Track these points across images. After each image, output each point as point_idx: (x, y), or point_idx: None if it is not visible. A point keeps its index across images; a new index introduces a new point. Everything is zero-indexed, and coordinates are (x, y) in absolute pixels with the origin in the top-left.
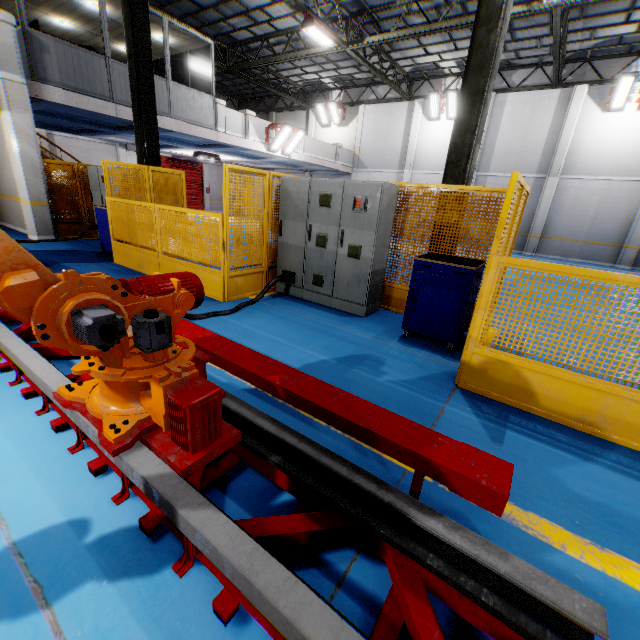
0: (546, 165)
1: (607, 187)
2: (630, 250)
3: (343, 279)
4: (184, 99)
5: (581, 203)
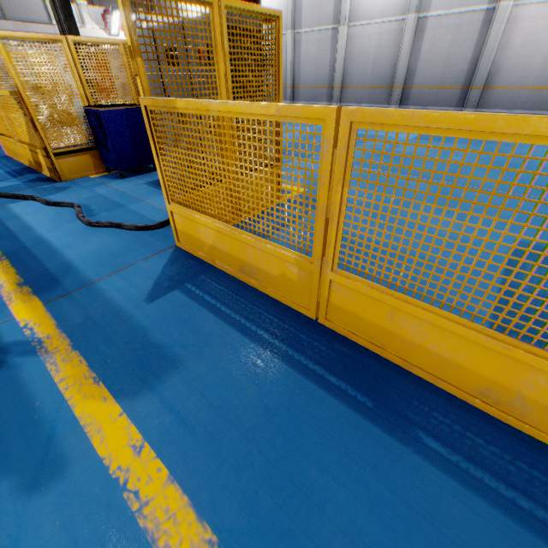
0: (338, 15)
1: (380, 31)
2: (397, 90)
3: None
4: (14, 3)
5: (364, 50)
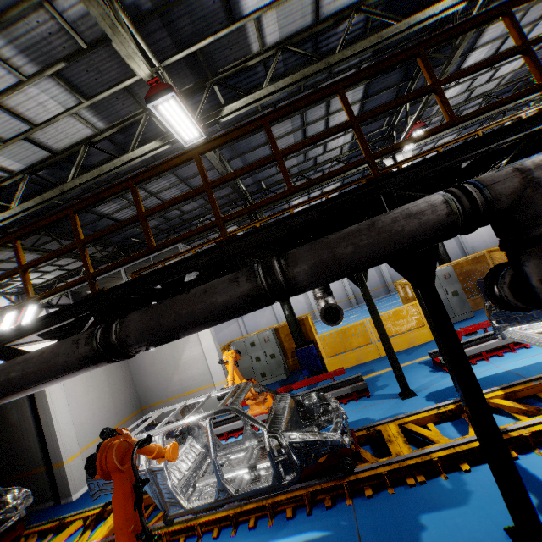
0: None
1: None
2: None
3: (456, 306)
4: None
5: None
